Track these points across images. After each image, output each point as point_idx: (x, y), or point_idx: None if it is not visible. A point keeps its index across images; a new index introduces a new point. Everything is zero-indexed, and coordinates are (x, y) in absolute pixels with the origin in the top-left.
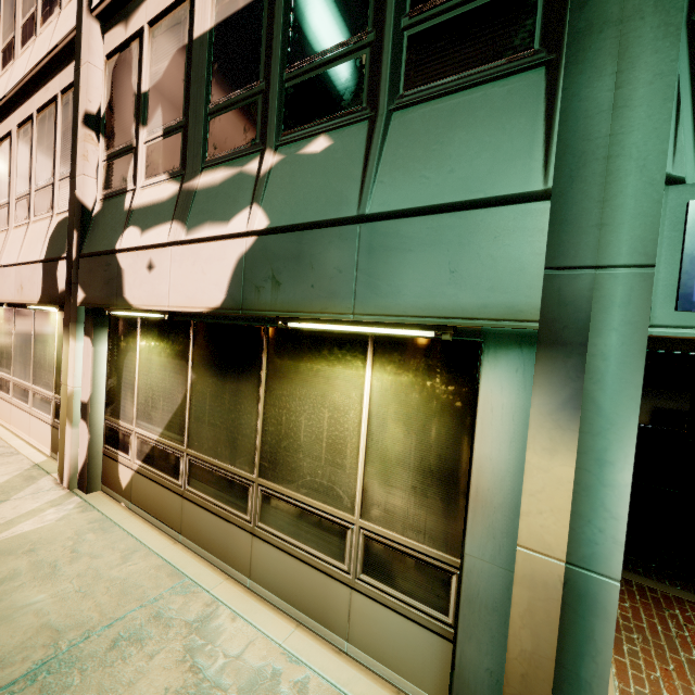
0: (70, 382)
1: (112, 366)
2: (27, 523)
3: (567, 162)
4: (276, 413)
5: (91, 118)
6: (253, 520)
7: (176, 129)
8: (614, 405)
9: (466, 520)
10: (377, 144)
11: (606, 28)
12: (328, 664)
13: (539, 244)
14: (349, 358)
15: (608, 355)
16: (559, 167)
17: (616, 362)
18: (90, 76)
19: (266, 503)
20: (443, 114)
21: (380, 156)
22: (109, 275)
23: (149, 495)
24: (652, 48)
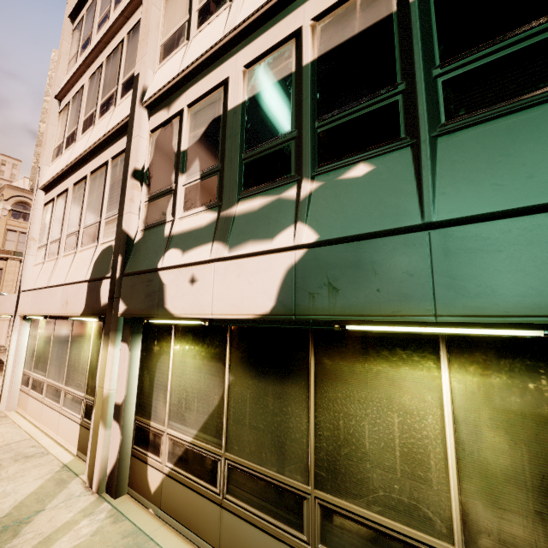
0: (106, 385)
1: (144, 368)
2: (64, 540)
3: None
4: (331, 416)
5: (138, 173)
6: (311, 541)
7: (212, 173)
8: None
9: None
10: (427, 164)
11: None
12: None
13: None
14: (416, 359)
15: None
16: None
17: None
18: (139, 144)
19: (327, 520)
20: (499, 132)
21: (434, 173)
22: (150, 289)
23: (181, 502)
24: None
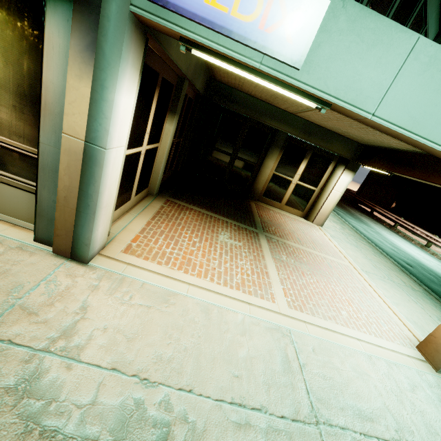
0: None
1: None
2: None
3: None
4: None
5: None
6: None
7: None
8: (111, 53)
9: (40, 122)
10: None
11: None
12: None
13: None
14: None
15: (111, 18)
16: None
17: (114, 24)
18: None
19: None
20: None
21: None
22: None
23: None
24: None
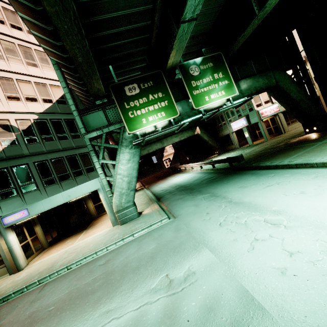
0: None
1: None
2: None
3: None
4: None
5: None
6: None
7: None
8: (4, 234)
9: None
10: None
11: None
12: None
13: None
14: None
15: (2, 231)
16: None
17: (3, 231)
18: None
19: None
20: None
21: None
22: None
23: None
24: None
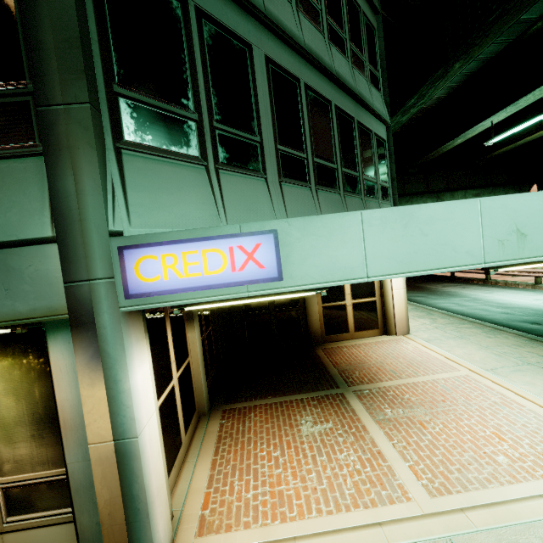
0: None
1: None
2: None
3: (61, 221)
4: None
5: None
6: None
7: None
8: (115, 351)
9: (63, 443)
10: None
11: (63, 149)
12: None
13: (57, 269)
14: None
15: (106, 326)
16: (57, 224)
17: (110, 328)
18: None
19: None
20: None
21: None
22: None
23: None
24: (87, 165)
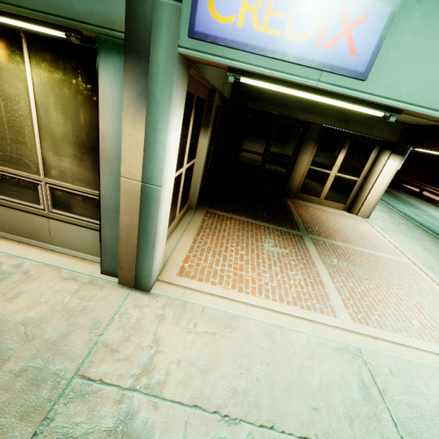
0: None
1: None
2: None
3: None
4: None
5: None
6: None
7: None
8: (161, 96)
9: (99, 169)
10: None
11: None
12: (39, 255)
13: None
14: (8, 53)
15: (159, 64)
16: None
17: (163, 69)
18: None
19: None
20: None
21: None
22: None
23: None
24: None
